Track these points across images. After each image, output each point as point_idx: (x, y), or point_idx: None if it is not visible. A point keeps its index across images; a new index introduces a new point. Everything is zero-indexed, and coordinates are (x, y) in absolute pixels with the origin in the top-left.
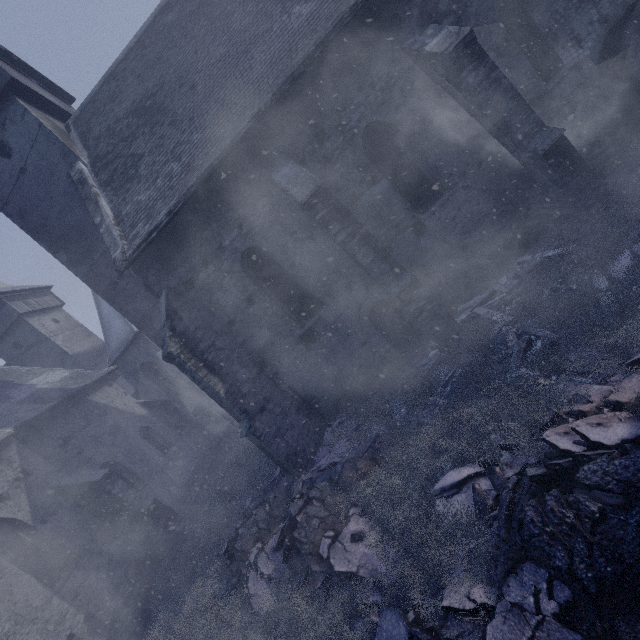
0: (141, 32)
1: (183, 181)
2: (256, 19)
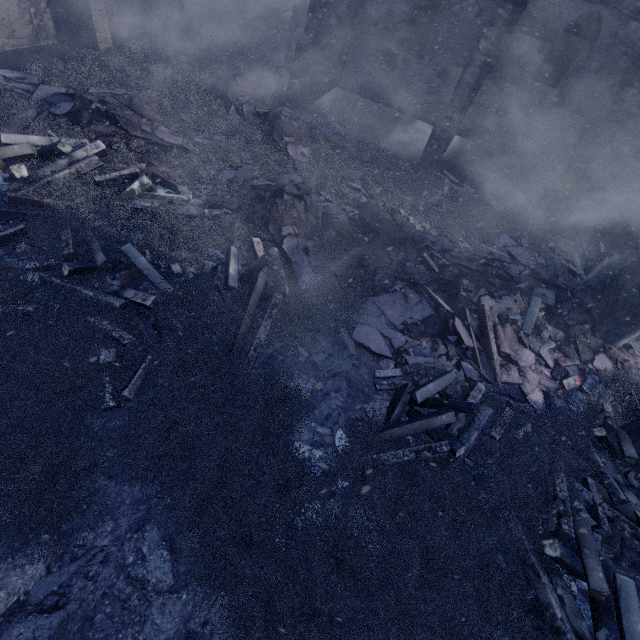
0: None
1: None
2: None
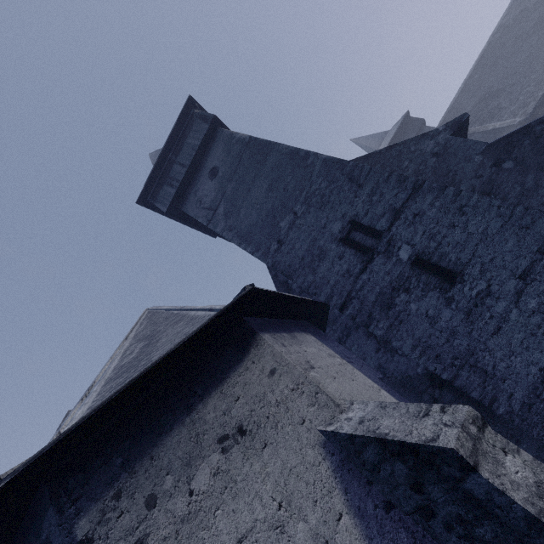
0: (459, 91)
1: (541, 85)
2: (540, 37)
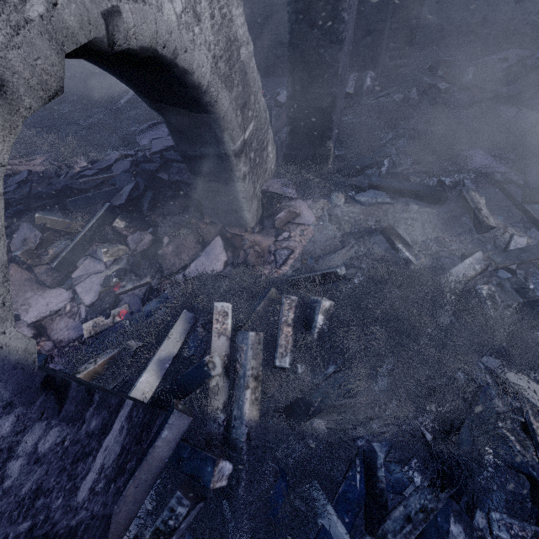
0: None
1: None
2: None
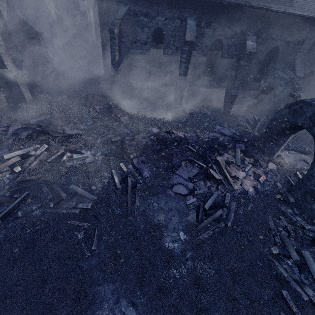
0: None
1: None
2: None
